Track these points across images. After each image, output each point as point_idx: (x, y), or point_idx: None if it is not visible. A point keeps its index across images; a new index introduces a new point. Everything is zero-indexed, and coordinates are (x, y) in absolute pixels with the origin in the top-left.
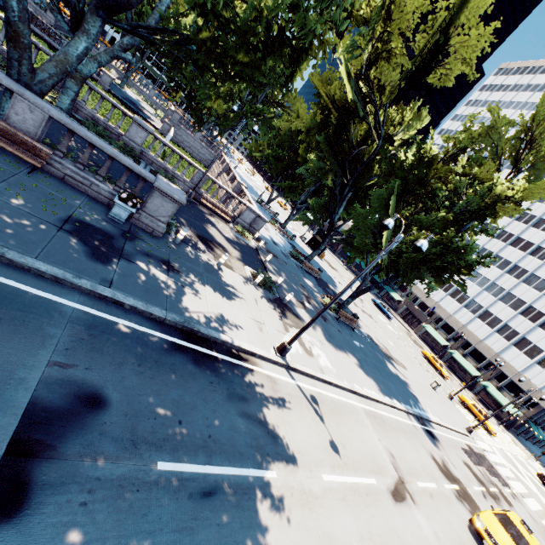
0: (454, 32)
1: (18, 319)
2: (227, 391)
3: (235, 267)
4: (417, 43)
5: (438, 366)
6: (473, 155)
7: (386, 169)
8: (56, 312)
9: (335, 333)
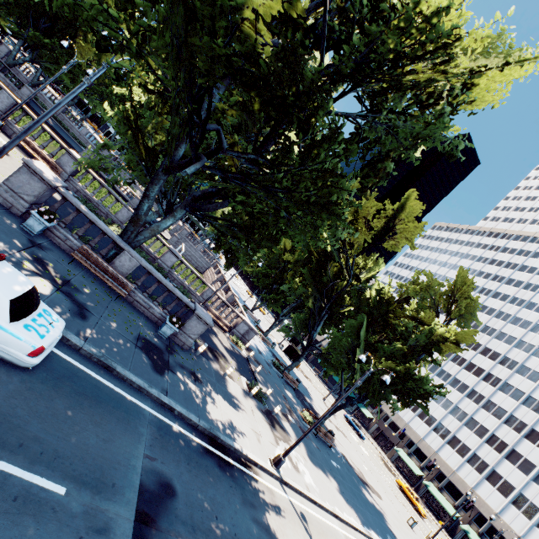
0: (397, 222)
1: (126, 419)
2: (242, 496)
3: (234, 377)
4: (374, 223)
5: (414, 500)
6: (418, 303)
7: (356, 304)
8: (141, 414)
9: (314, 450)
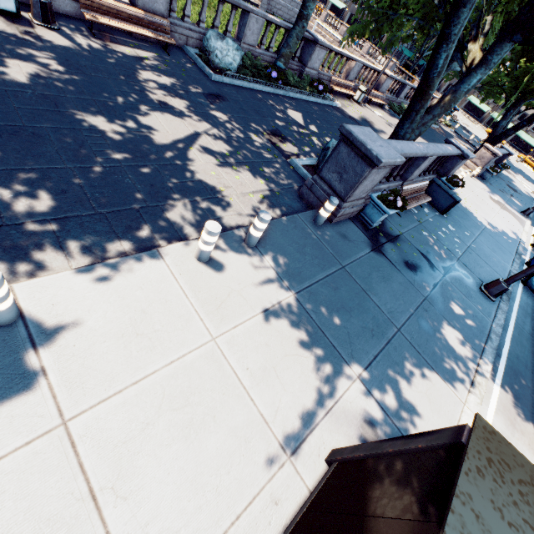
0: None
1: None
2: None
3: None
4: None
5: None
6: None
7: None
8: None
9: None
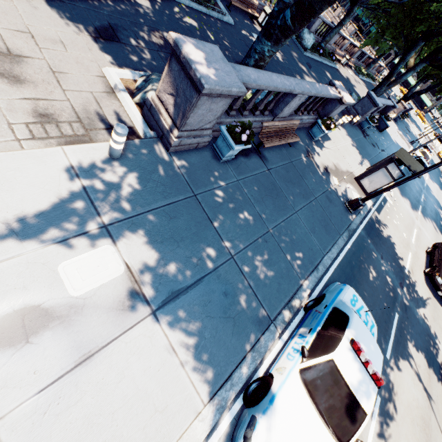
0: None
1: None
2: None
3: None
4: None
5: None
6: None
7: None
8: None
9: None
